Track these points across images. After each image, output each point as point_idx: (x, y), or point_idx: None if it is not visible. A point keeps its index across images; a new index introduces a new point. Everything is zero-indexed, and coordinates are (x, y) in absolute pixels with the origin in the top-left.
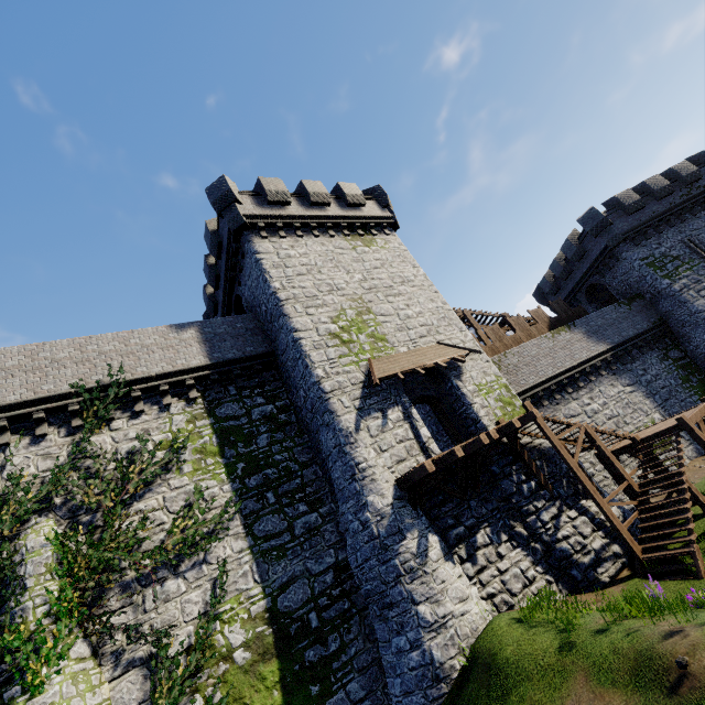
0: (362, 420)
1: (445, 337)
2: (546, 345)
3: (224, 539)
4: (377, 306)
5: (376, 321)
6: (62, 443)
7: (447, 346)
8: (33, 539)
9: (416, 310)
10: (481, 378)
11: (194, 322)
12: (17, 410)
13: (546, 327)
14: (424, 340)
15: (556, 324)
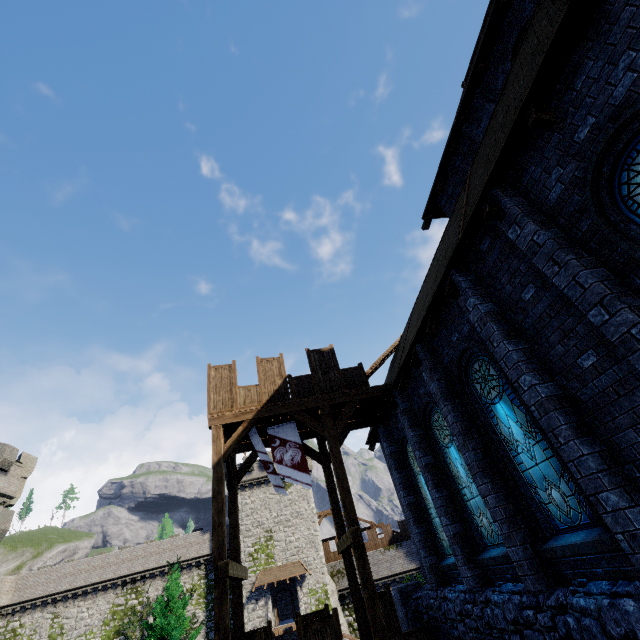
0: (247, 603)
1: (305, 556)
2: (378, 557)
3: (199, 636)
4: (277, 535)
5: (273, 545)
6: (161, 584)
7: (301, 564)
8: (149, 622)
9: (297, 536)
10: (314, 584)
11: (210, 529)
12: (152, 570)
13: (388, 540)
14: (293, 558)
15: (395, 539)
